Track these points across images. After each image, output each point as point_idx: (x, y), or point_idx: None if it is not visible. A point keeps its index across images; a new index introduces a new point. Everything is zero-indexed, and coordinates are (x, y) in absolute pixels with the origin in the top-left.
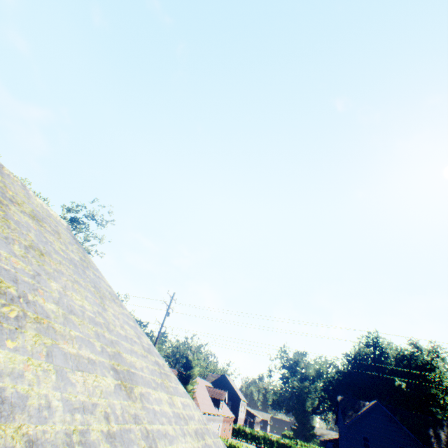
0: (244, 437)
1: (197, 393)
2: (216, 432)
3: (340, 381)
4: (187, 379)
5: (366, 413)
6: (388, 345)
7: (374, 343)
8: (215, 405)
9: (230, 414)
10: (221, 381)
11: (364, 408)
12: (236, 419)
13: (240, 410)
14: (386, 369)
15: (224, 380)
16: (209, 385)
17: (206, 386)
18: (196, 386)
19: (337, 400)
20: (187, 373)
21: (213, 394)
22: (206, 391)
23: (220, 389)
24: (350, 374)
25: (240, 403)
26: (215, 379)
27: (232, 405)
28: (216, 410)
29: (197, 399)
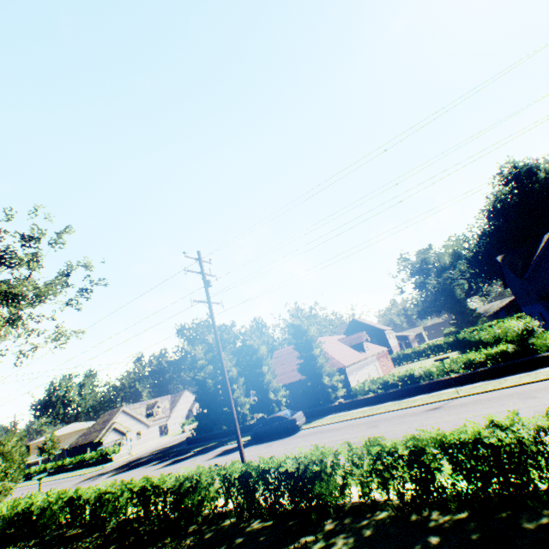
0: (408, 359)
1: (330, 352)
2: (376, 373)
3: (488, 244)
4: (308, 345)
5: (544, 252)
6: (534, 164)
7: (513, 175)
8: (359, 351)
9: (381, 349)
10: (353, 327)
11: (538, 249)
12: (390, 350)
13: (389, 340)
14: (542, 195)
15: (355, 324)
16: (342, 337)
17: (339, 340)
18: (326, 347)
19: (496, 263)
20: (304, 340)
21: (350, 343)
22: (341, 345)
23: (356, 334)
24: (497, 230)
25: (385, 334)
26: (345, 329)
27: (378, 341)
28: (363, 355)
29: (333, 358)
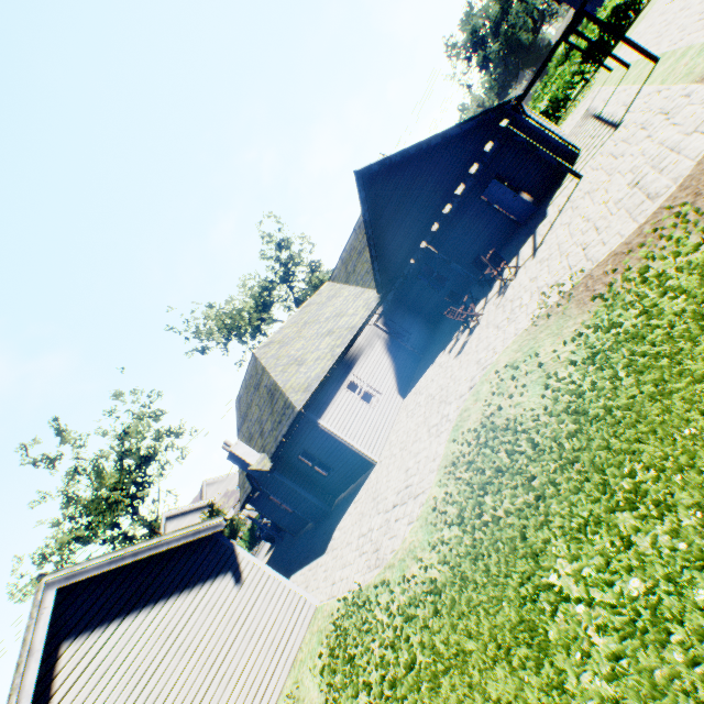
0: None
1: None
2: None
3: None
4: None
5: None
6: None
7: None
8: None
9: None
10: None
11: None
12: None
13: None
14: None
15: None
16: None
17: None
18: None
19: None
20: None
21: None
22: None
23: None
24: None
25: None
26: None
27: None
28: None
29: None
